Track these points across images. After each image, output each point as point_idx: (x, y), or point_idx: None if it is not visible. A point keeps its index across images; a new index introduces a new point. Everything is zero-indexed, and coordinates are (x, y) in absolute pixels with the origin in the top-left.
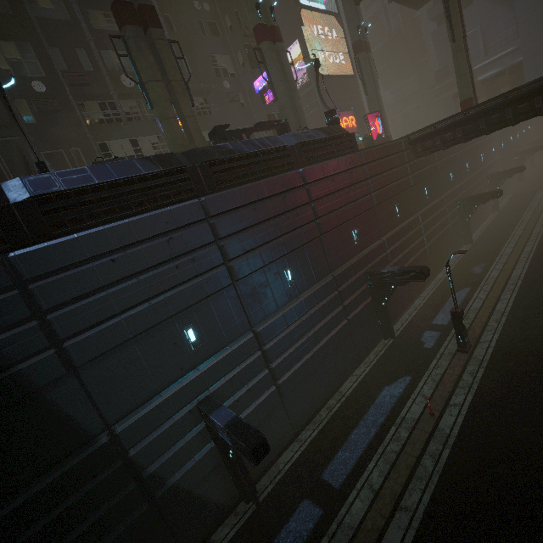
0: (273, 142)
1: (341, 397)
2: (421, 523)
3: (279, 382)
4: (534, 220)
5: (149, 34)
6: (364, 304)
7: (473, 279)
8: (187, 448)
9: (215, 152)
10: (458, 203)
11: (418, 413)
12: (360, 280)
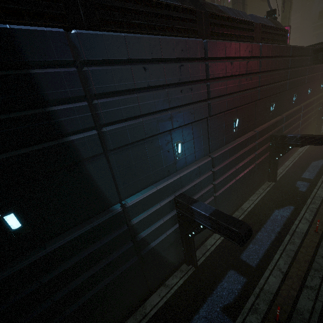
0: (245, 16)
1: (244, 211)
2: None
3: (216, 194)
4: None
5: None
6: (265, 156)
7: None
8: (164, 225)
9: (212, 7)
10: (320, 105)
11: (305, 229)
12: (267, 139)
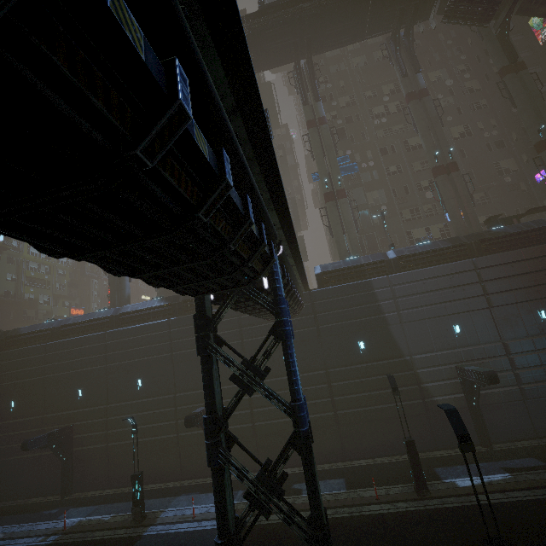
0: (537, 224)
1: None
2: None
3: (522, 386)
4: None
5: (450, 175)
6: None
7: None
8: (446, 386)
9: (486, 234)
10: None
11: None
12: None
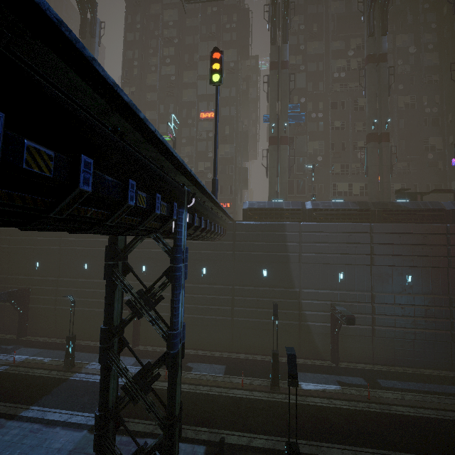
0: (433, 205)
1: (417, 371)
2: (420, 416)
3: (375, 327)
4: None
5: (381, 144)
6: None
7: None
8: (319, 316)
9: (390, 205)
10: None
11: None
12: None
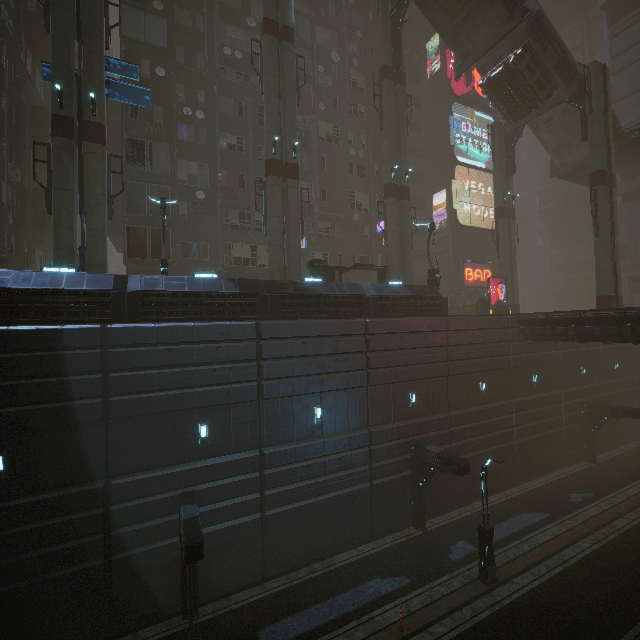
0: (350, 289)
1: (329, 565)
2: None
3: (267, 513)
4: None
5: (286, 182)
6: (399, 475)
7: (561, 506)
8: (156, 529)
9: (291, 286)
10: (584, 405)
11: (389, 621)
12: (401, 447)
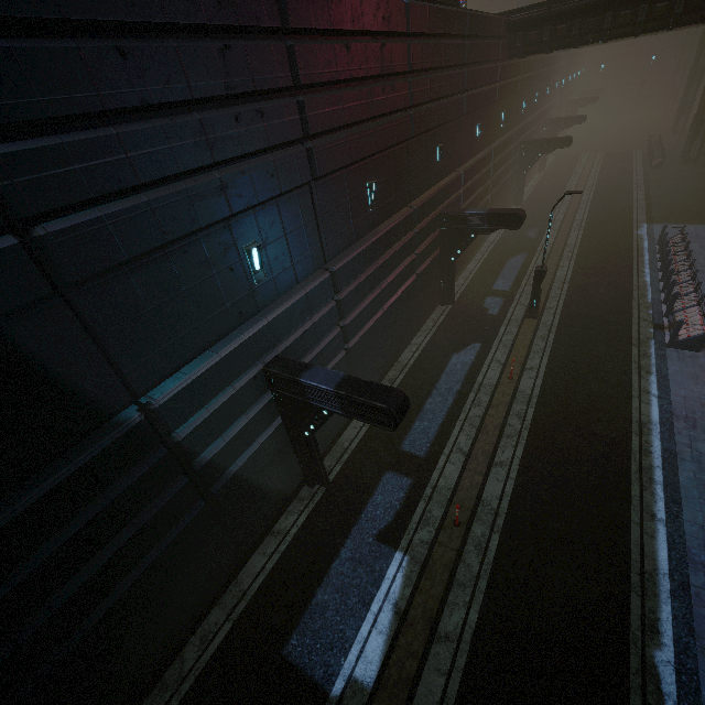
0: None
1: (403, 368)
2: (518, 474)
3: (349, 345)
4: (582, 186)
5: None
6: (432, 257)
7: (528, 244)
8: (251, 427)
9: None
10: (522, 147)
11: (496, 378)
12: (435, 223)
